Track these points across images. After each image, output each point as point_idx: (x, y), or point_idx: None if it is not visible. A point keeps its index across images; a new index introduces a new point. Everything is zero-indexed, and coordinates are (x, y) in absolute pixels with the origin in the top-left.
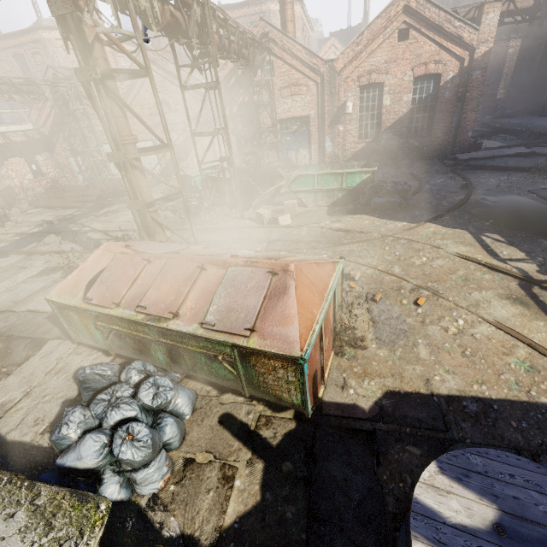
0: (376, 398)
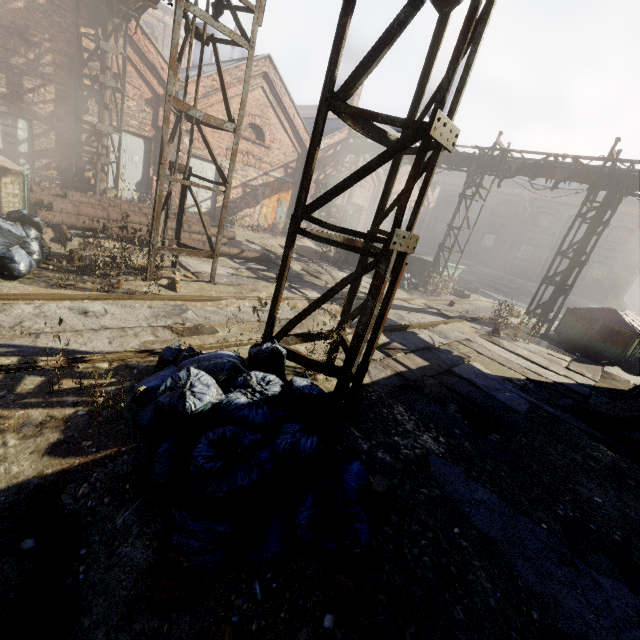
0: None
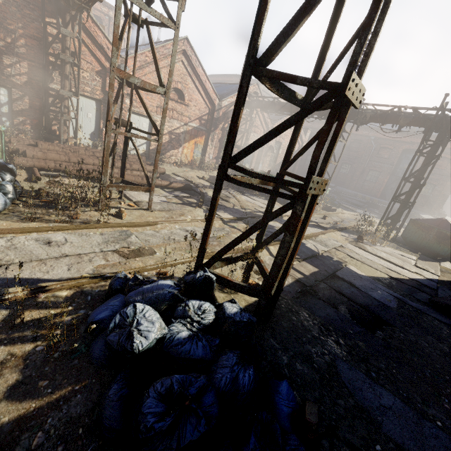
0: None
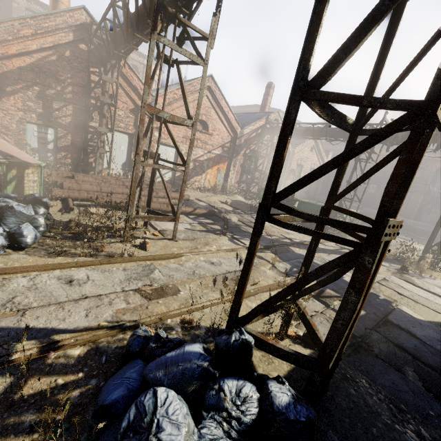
0: None
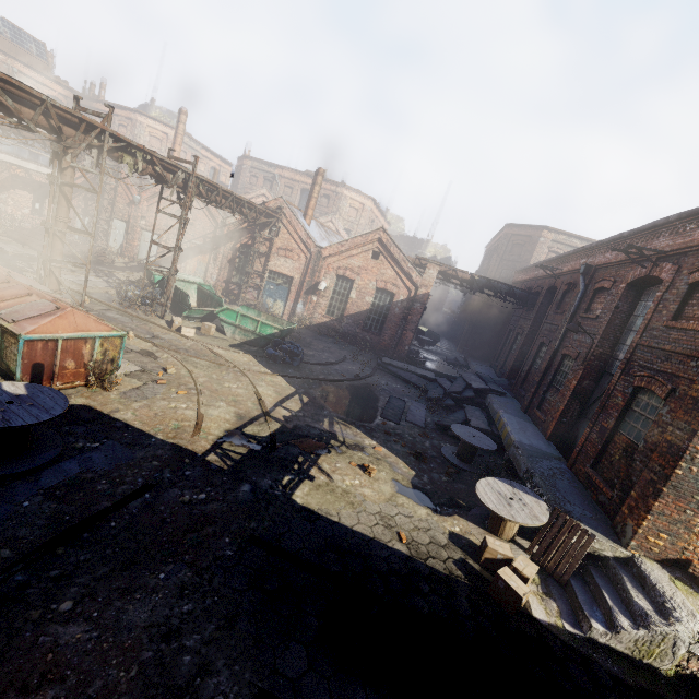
0: (74, 404)
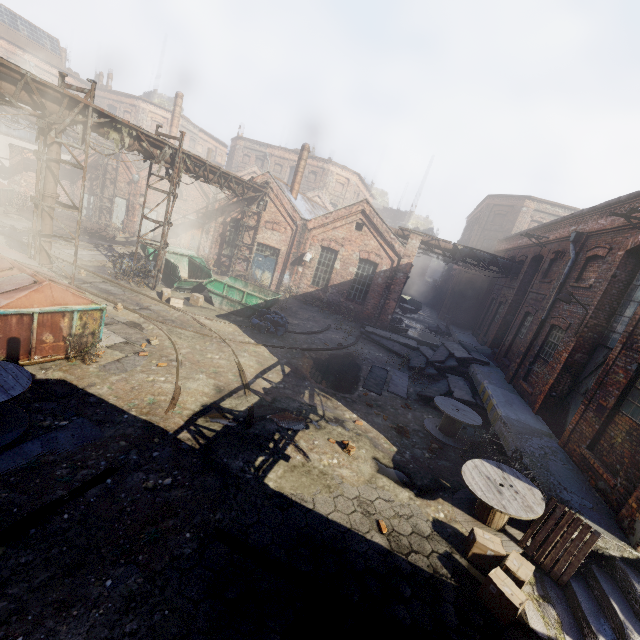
0: (50, 378)
